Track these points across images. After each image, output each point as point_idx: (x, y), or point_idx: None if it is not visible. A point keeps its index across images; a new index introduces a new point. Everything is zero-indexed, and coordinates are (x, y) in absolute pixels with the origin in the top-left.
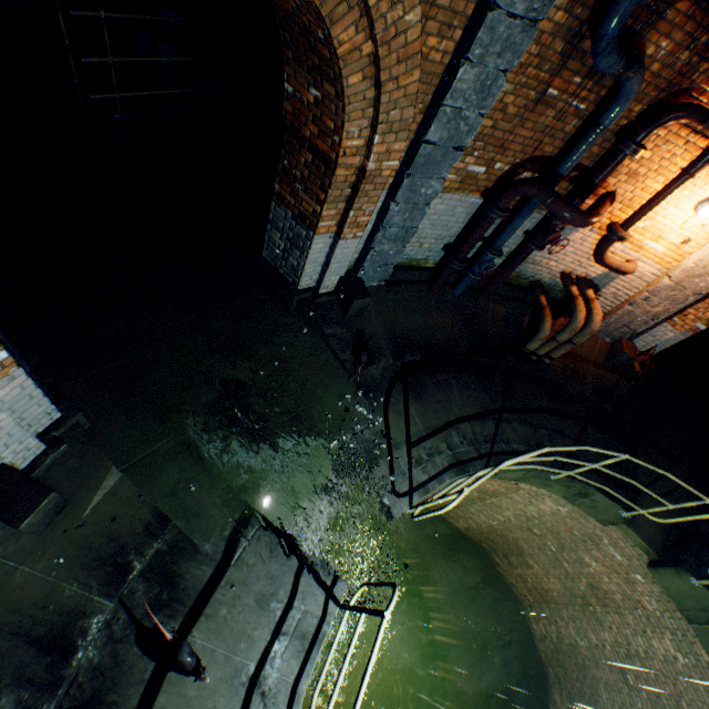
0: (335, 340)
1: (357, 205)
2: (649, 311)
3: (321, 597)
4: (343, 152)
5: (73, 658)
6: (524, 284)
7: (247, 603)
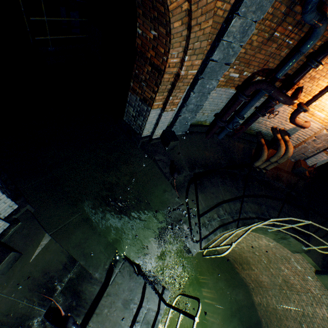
0: (160, 162)
1: (174, 93)
2: (315, 146)
3: (157, 300)
4: (168, 65)
5: None
6: (252, 133)
7: (118, 305)
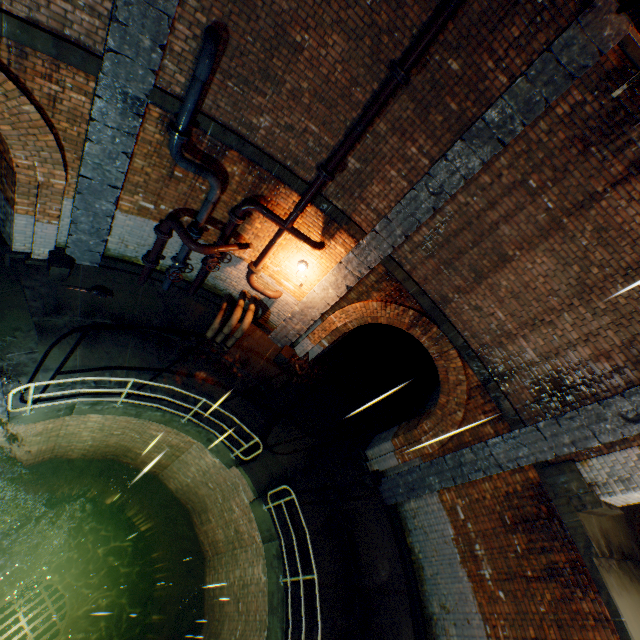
0: (31, 291)
1: (42, 201)
2: (295, 328)
3: None
4: (18, 165)
5: None
6: (223, 294)
7: None
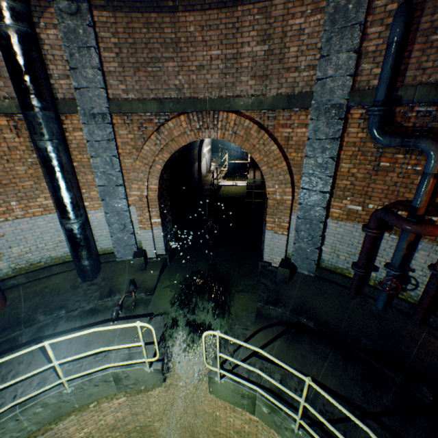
0: (263, 285)
1: (278, 216)
2: None
3: (149, 357)
4: (268, 192)
5: (108, 297)
6: None
7: (136, 329)
